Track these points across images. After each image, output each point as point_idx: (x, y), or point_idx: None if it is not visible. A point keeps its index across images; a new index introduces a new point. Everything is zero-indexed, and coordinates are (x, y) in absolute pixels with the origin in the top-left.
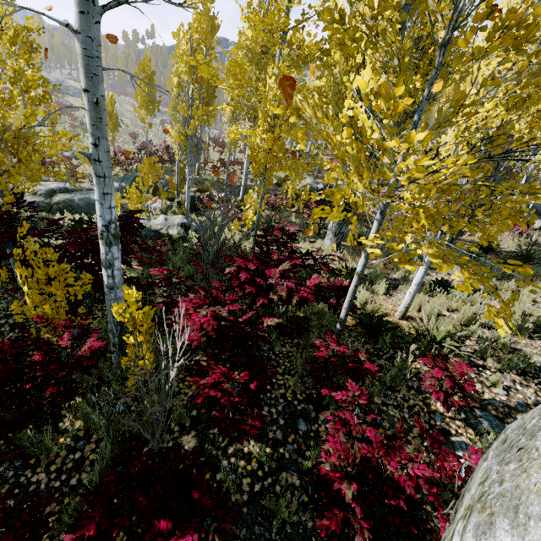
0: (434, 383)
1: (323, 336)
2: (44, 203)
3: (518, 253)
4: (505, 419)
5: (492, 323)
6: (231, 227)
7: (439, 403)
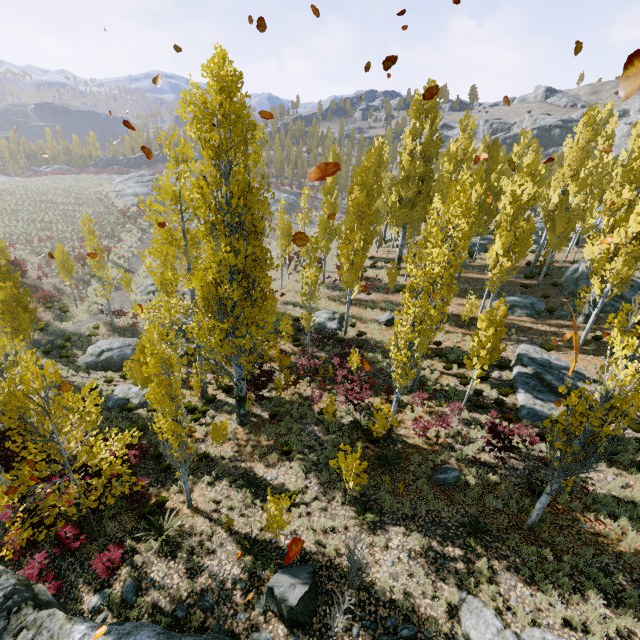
0: (103, 559)
1: (124, 512)
2: (94, 362)
3: (415, 448)
4: (144, 590)
5: (239, 526)
6: (191, 390)
7: (126, 570)
